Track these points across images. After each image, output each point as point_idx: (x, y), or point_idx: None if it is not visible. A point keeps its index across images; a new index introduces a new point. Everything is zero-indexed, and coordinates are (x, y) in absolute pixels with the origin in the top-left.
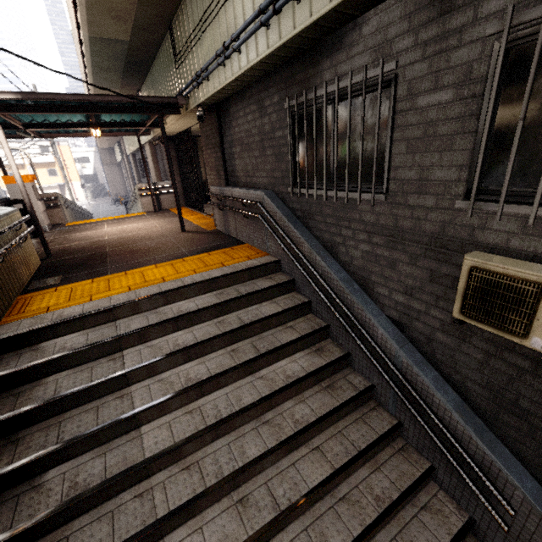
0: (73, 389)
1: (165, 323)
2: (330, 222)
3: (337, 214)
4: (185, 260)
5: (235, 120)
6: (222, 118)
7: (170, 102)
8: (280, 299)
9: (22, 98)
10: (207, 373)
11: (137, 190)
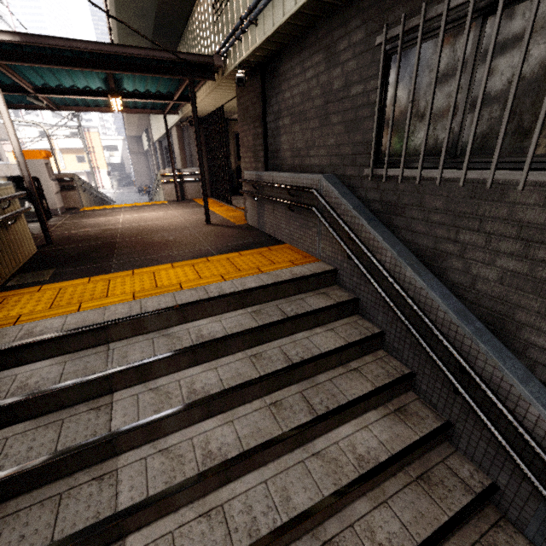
0: (23, 463)
1: (178, 354)
2: (438, 220)
3: (455, 208)
4: (209, 260)
5: (286, 82)
6: (267, 83)
7: (204, 61)
8: (339, 325)
9: (21, 41)
10: (237, 444)
11: (160, 176)
